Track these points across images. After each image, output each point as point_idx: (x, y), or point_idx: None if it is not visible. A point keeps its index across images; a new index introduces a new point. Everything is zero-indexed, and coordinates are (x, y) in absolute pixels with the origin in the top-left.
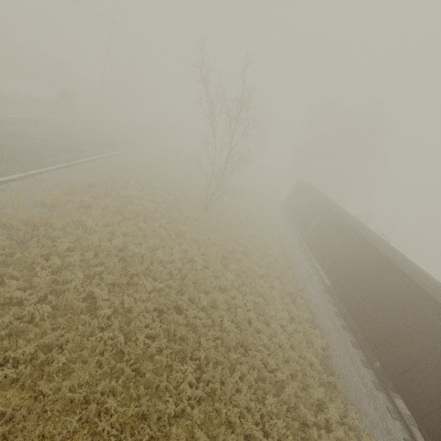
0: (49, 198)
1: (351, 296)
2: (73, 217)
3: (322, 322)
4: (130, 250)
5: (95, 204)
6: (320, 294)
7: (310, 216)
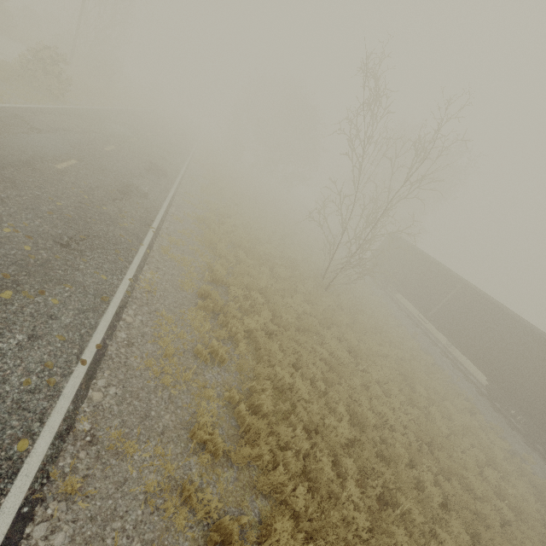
0: (200, 334)
1: (544, 413)
2: (255, 371)
3: (514, 446)
4: (367, 422)
5: (253, 327)
6: (480, 400)
7: (432, 289)
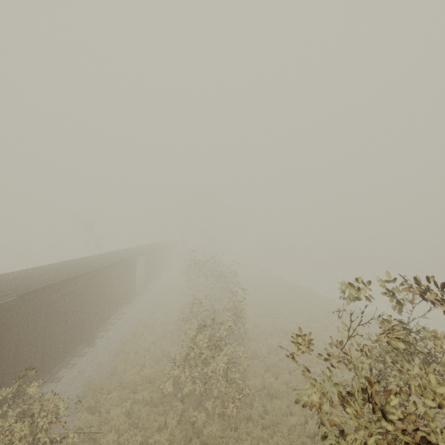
0: None
1: None
2: None
3: None
4: None
5: None
6: None
7: None
